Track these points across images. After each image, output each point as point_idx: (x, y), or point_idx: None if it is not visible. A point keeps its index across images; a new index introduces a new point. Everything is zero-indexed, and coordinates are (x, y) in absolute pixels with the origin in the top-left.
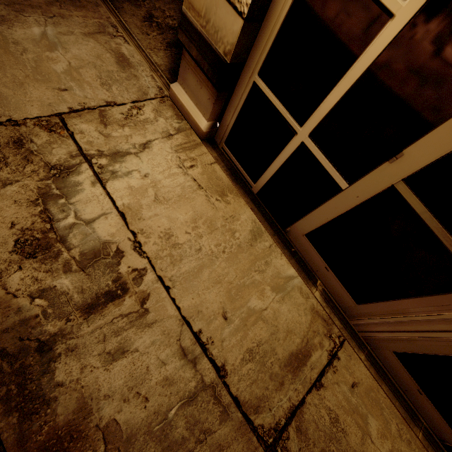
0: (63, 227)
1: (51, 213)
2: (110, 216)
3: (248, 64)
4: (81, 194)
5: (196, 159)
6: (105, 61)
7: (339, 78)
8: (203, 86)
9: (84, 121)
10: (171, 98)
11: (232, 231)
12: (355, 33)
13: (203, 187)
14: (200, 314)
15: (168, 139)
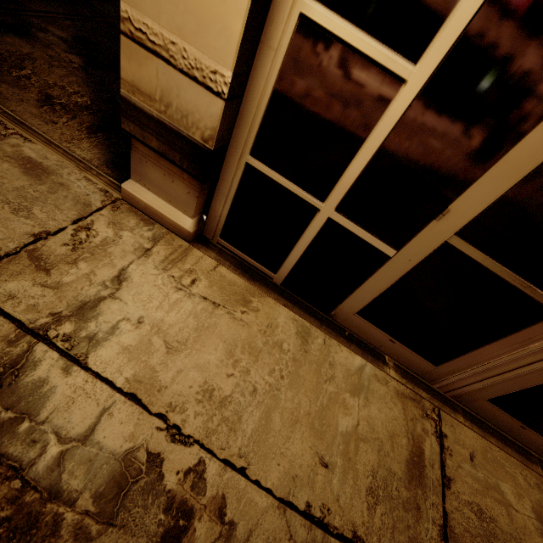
0: (44, 470)
1: (12, 458)
2: (115, 409)
3: (233, 145)
4: (53, 397)
5: (194, 269)
6: (5, 176)
7: (358, 147)
8: (176, 179)
9: (8, 278)
10: (127, 200)
11: (277, 345)
12: (366, 101)
13: (220, 303)
14: (297, 480)
15: (146, 257)
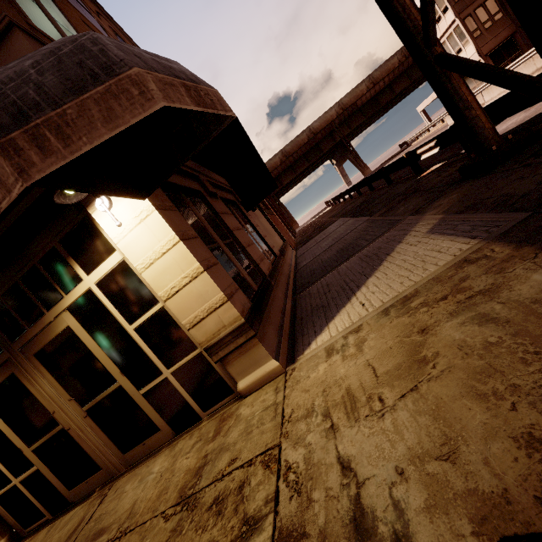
0: None
1: None
2: None
3: None
4: None
5: None
6: None
7: None
8: None
9: None
10: None
11: None
12: None
13: None
14: None
15: None
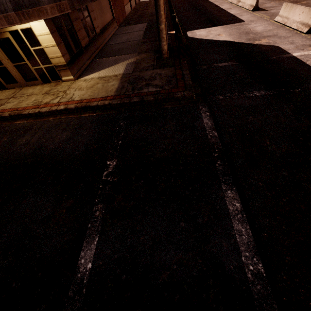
0: None
1: None
2: None
3: None
4: None
5: None
6: None
7: None
8: None
9: None
10: None
11: None
12: None
13: None
14: None
15: None
